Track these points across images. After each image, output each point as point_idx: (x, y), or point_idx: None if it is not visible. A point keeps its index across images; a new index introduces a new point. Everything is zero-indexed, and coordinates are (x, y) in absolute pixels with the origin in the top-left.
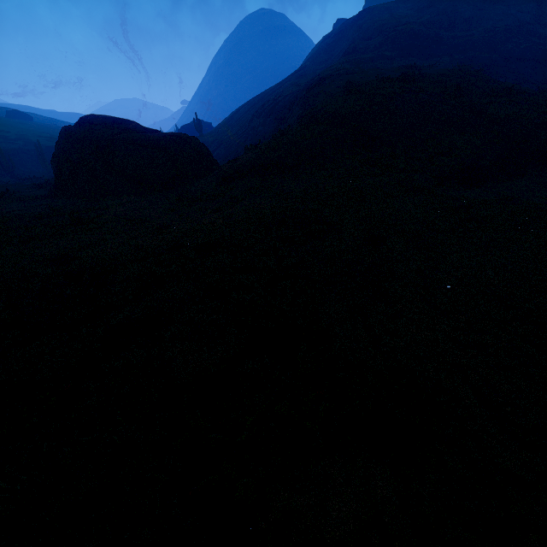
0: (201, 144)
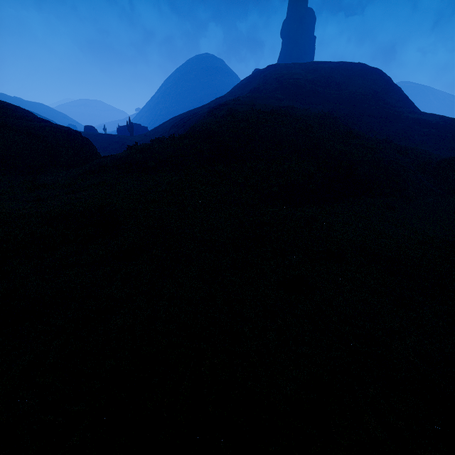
0: (82, 138)
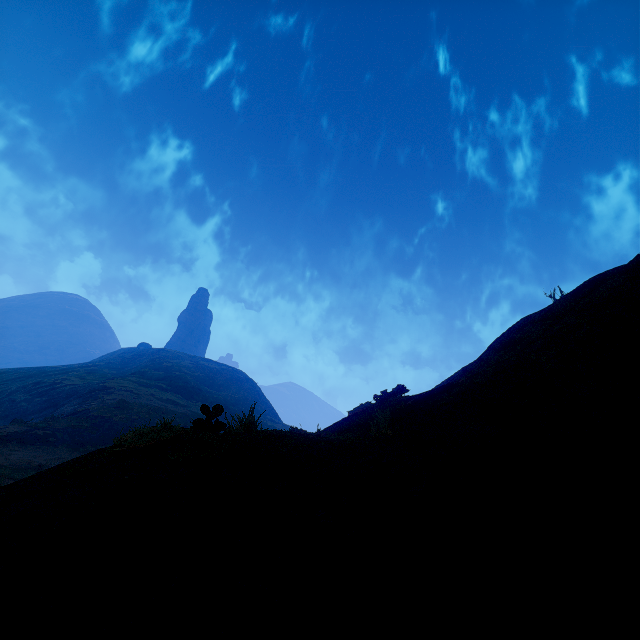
0: None
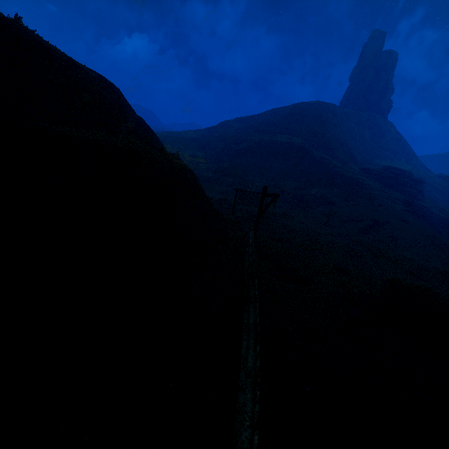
0: None
